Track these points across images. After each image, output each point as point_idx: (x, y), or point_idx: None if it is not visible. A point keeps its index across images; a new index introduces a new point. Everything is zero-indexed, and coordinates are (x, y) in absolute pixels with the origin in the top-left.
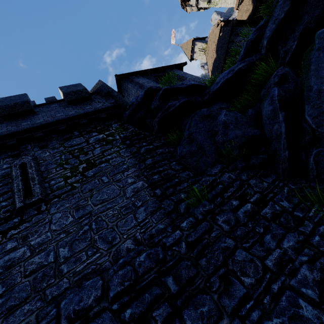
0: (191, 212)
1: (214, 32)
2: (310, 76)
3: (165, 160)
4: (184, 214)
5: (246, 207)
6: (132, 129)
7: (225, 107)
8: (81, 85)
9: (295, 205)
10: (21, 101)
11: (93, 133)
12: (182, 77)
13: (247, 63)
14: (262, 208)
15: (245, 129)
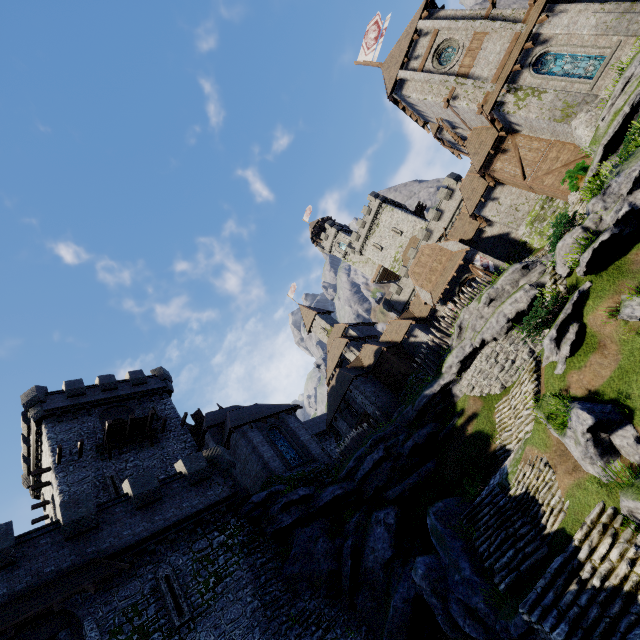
0: (288, 634)
1: (340, 339)
2: (366, 540)
3: (274, 578)
4: (283, 635)
5: (319, 633)
6: (248, 529)
7: (324, 526)
8: (203, 458)
9: (343, 632)
10: (153, 487)
11: (215, 532)
12: (296, 433)
13: (345, 490)
14: (327, 633)
15: (331, 563)
